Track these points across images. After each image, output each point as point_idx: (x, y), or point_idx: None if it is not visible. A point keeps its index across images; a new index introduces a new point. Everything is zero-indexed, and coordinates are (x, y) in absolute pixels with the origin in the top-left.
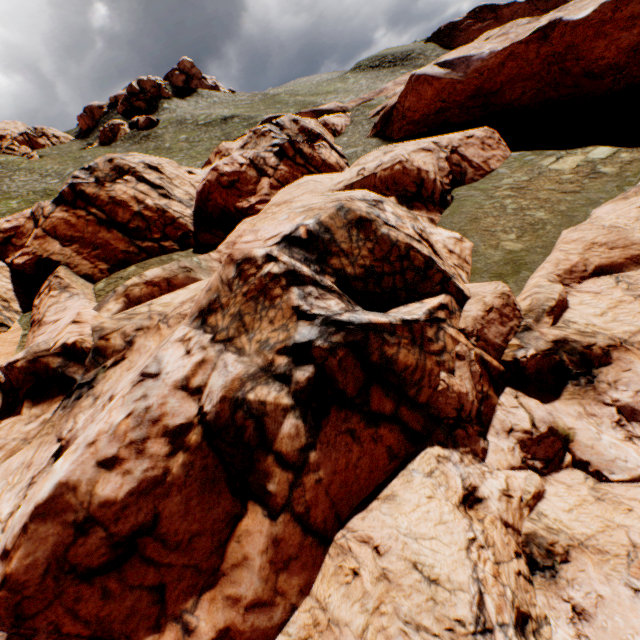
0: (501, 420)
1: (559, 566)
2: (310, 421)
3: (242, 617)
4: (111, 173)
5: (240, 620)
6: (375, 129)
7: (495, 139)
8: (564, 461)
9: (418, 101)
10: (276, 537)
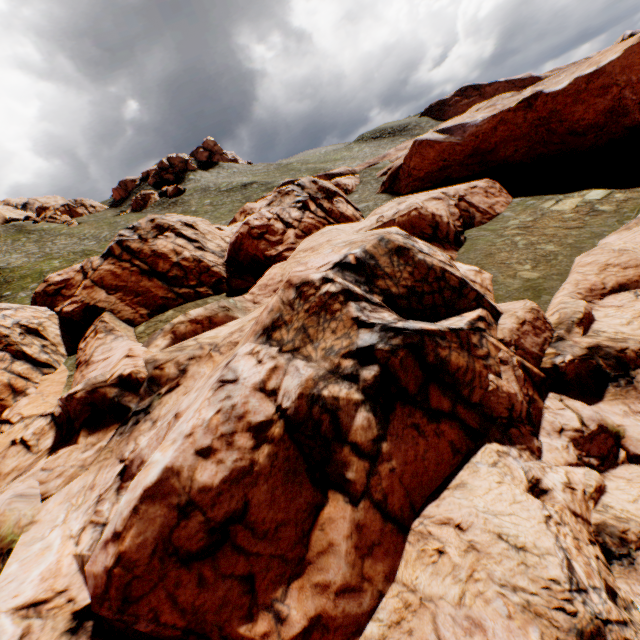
0: (550, 421)
1: (635, 553)
2: (379, 415)
3: (333, 603)
4: (152, 231)
5: (331, 606)
6: (384, 186)
7: (496, 188)
8: (619, 457)
9: (422, 161)
10: (358, 523)
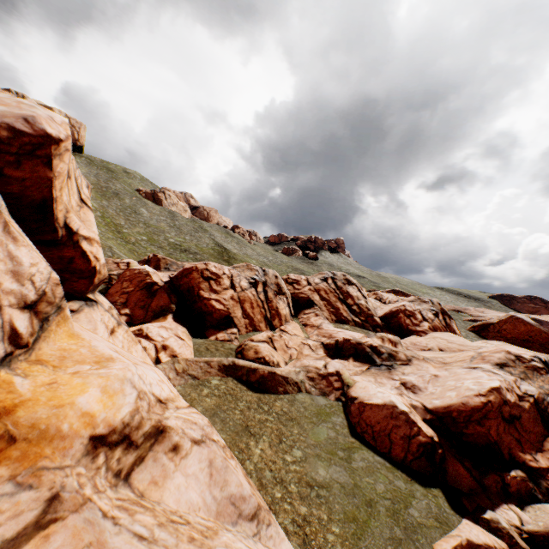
0: None
1: None
2: None
3: None
4: (343, 280)
5: None
6: (473, 328)
7: None
8: None
9: (512, 328)
10: None
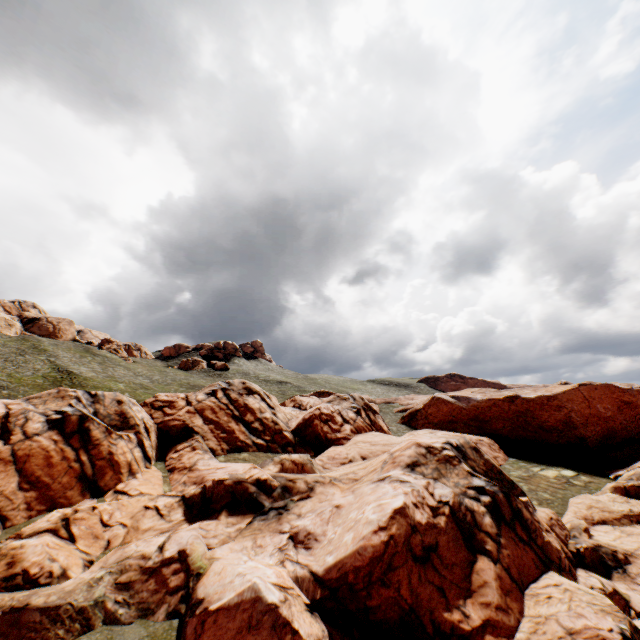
0: (583, 582)
1: None
2: (495, 522)
3: (495, 612)
4: (243, 389)
5: (494, 614)
6: (403, 419)
7: (496, 446)
8: (631, 614)
9: (437, 411)
10: (498, 574)
